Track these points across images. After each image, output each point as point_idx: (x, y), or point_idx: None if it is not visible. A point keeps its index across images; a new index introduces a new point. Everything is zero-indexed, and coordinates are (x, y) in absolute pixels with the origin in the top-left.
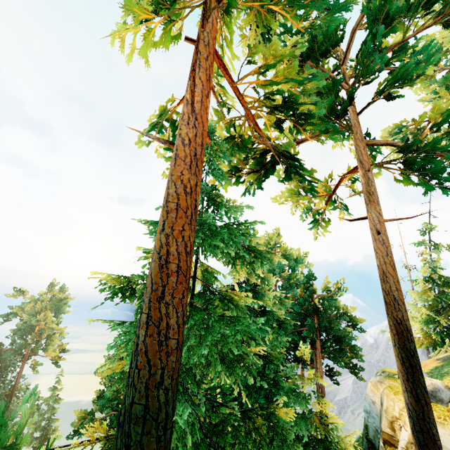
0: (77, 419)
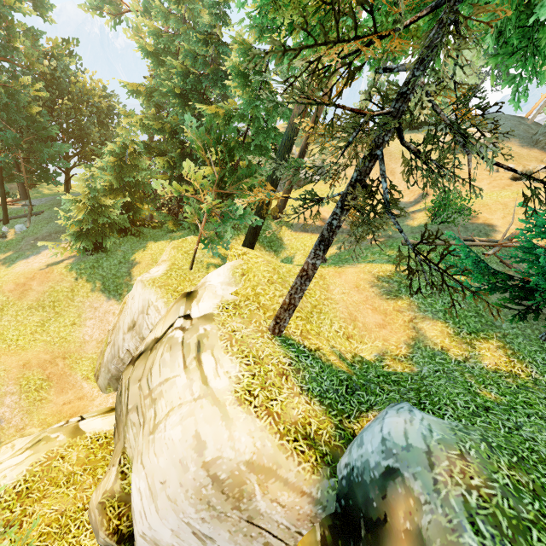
0: None
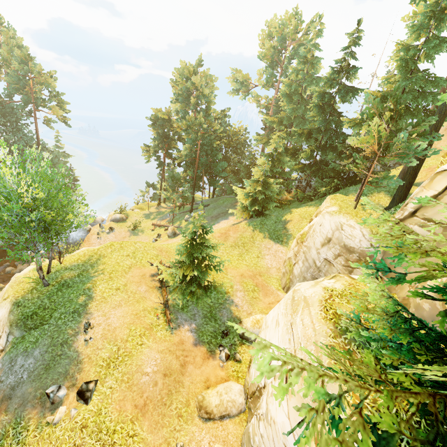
0: (188, 148)
